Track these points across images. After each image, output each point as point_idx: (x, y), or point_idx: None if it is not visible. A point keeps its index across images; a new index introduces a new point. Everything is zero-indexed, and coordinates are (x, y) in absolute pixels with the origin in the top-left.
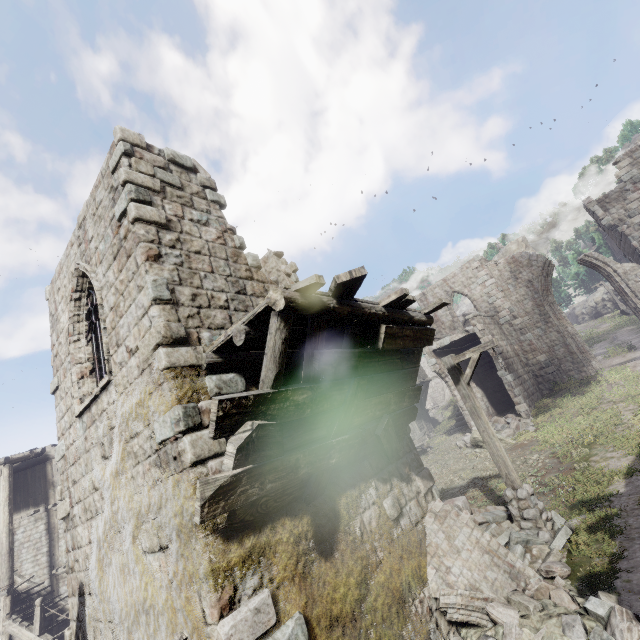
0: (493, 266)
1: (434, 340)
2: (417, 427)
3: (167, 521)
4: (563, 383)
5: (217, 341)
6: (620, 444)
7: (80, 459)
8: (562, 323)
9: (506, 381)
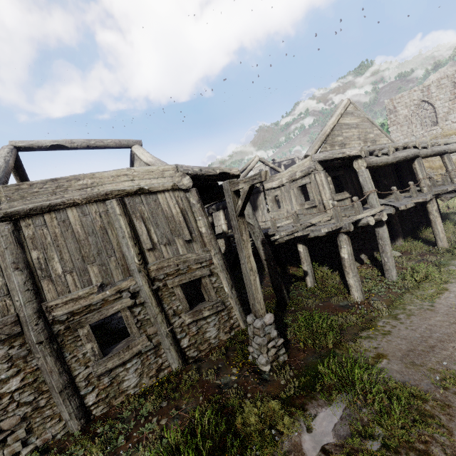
0: None
1: None
2: None
3: None
4: None
5: None
6: None
7: None
8: None
9: None
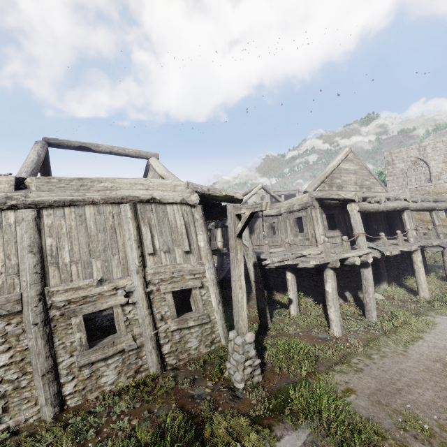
0: None
1: None
2: None
3: None
4: None
5: None
6: None
7: None
8: None
9: None
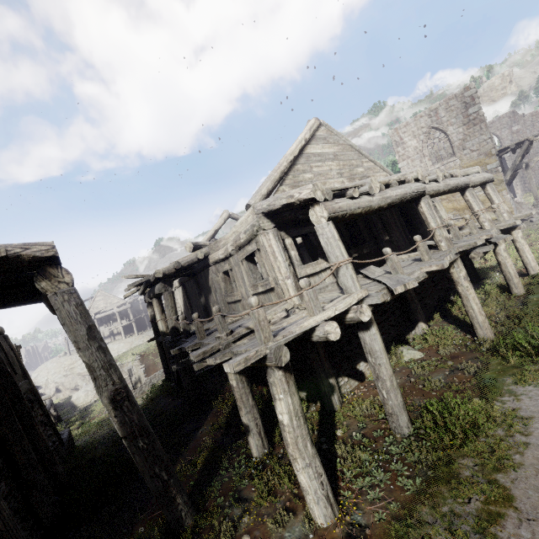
0: (521, 117)
1: None
2: None
3: None
4: None
5: (501, 148)
6: None
7: None
8: None
9: (514, 183)
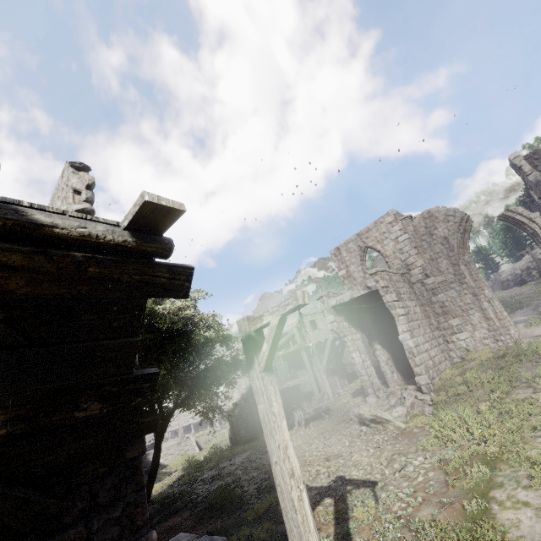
0: (408, 221)
1: (337, 296)
2: (327, 383)
3: None
4: (476, 352)
5: None
6: (540, 479)
7: None
8: (478, 285)
9: (407, 347)
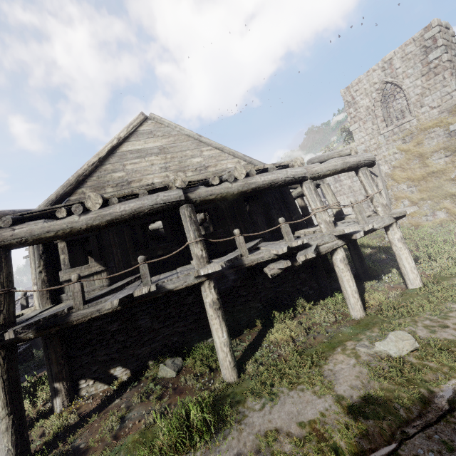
0: None
1: None
2: None
3: (452, 149)
4: None
5: None
6: None
7: (381, 148)
8: None
9: None
